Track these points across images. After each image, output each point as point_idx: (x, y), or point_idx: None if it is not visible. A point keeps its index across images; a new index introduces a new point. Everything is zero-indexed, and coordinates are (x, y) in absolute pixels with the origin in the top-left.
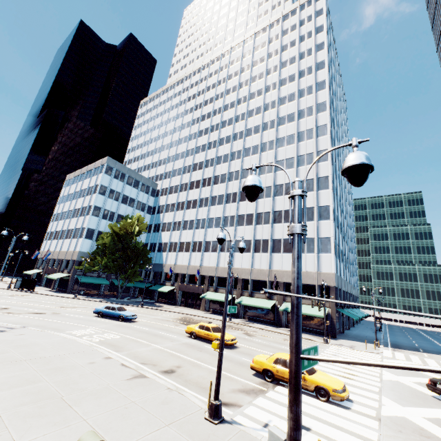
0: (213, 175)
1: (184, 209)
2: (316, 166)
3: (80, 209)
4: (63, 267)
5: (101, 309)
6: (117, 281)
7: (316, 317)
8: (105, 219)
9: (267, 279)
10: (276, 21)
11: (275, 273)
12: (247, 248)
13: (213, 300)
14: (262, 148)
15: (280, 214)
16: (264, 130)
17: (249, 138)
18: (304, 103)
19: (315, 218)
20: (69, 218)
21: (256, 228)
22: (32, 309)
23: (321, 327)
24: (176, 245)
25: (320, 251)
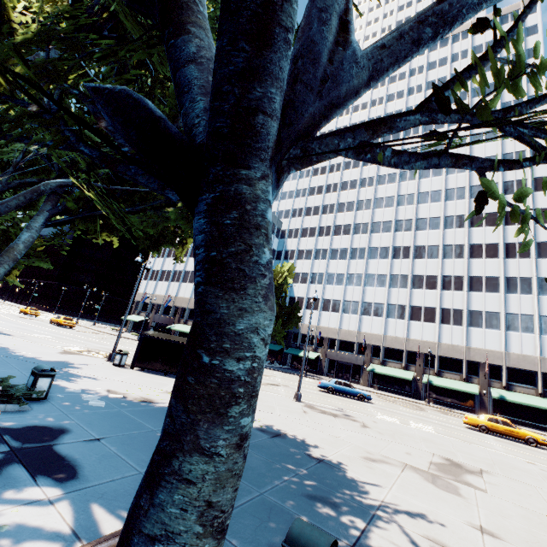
0: (371, 221)
1: (327, 259)
2: (533, 227)
3: None
4: (185, 318)
5: (331, 384)
6: None
7: (537, 409)
8: None
9: (462, 357)
10: (462, 33)
11: (476, 351)
12: (429, 317)
13: (379, 375)
14: (447, 195)
15: (479, 281)
16: (449, 173)
17: (426, 180)
18: (512, 146)
19: (535, 291)
20: (185, 256)
21: (443, 294)
22: None
23: (545, 422)
24: (317, 302)
25: (543, 332)
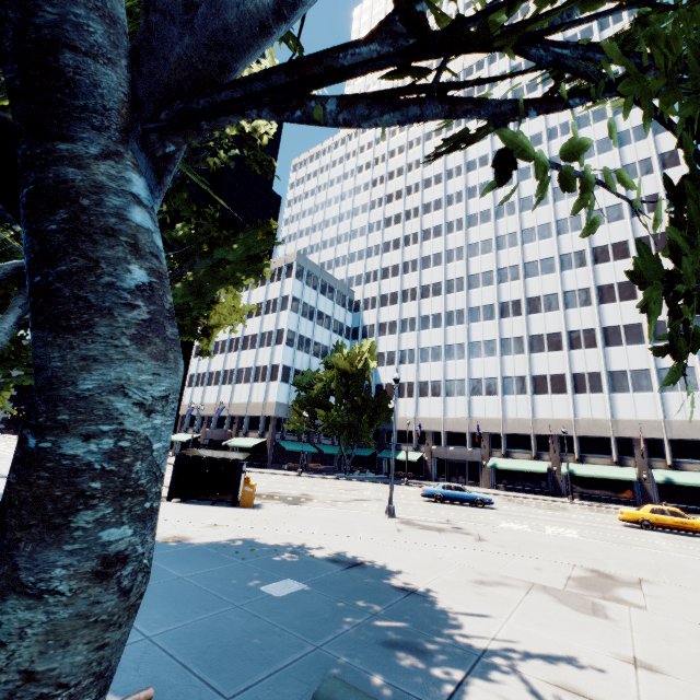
0: (467, 274)
1: (417, 330)
2: None
3: (258, 335)
4: (245, 428)
5: (438, 491)
6: (322, 447)
7: None
8: (300, 350)
9: (609, 434)
10: None
11: (626, 424)
12: (558, 387)
13: (504, 471)
14: (558, 228)
15: (615, 332)
16: (557, 199)
17: (529, 212)
18: (633, 154)
19: None
20: (236, 350)
21: (572, 355)
22: (334, 495)
23: None
24: (411, 387)
25: None
